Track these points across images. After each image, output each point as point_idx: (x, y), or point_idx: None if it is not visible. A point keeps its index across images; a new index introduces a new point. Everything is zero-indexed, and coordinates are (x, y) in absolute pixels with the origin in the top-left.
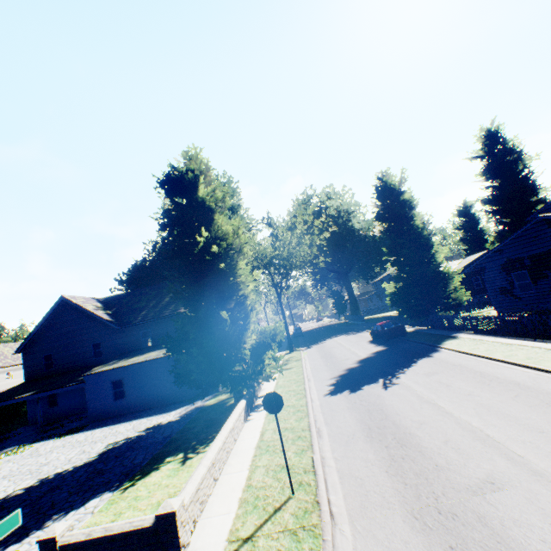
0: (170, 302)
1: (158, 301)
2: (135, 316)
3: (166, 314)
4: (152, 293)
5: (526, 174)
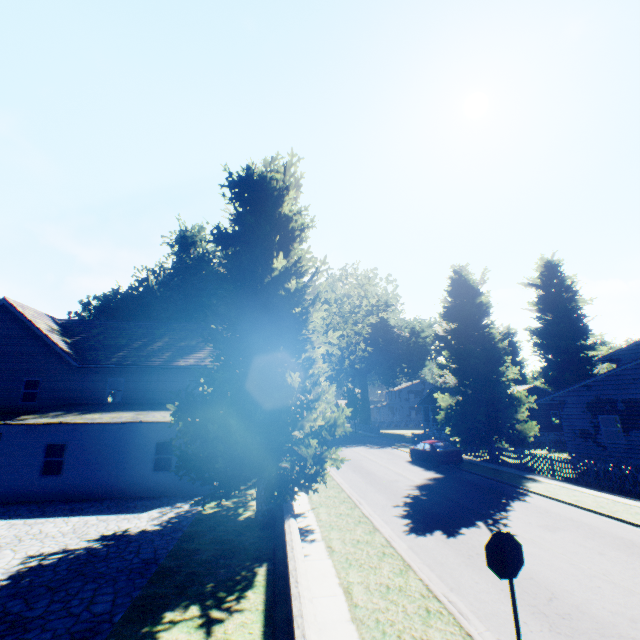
0: (164, 349)
1: (146, 343)
2: (107, 355)
3: (156, 363)
4: (139, 330)
5: (580, 315)
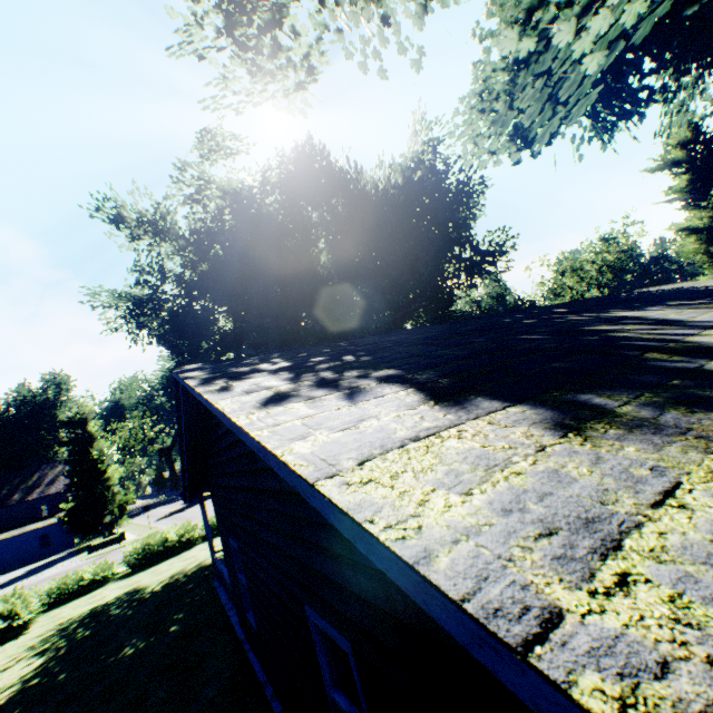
0: (12, 493)
1: None
2: None
3: (13, 503)
4: None
5: None
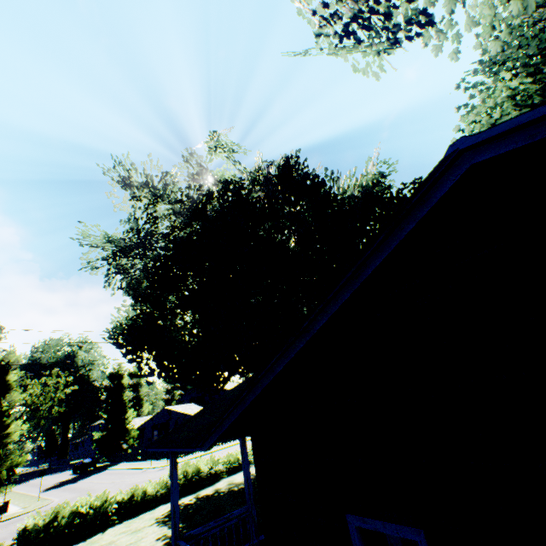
0: None
1: None
2: None
3: None
4: None
5: None
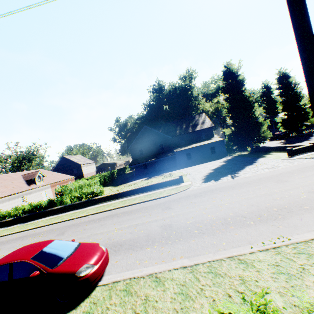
0: (187, 127)
1: (180, 127)
2: (174, 133)
3: (190, 131)
4: (173, 124)
5: None
